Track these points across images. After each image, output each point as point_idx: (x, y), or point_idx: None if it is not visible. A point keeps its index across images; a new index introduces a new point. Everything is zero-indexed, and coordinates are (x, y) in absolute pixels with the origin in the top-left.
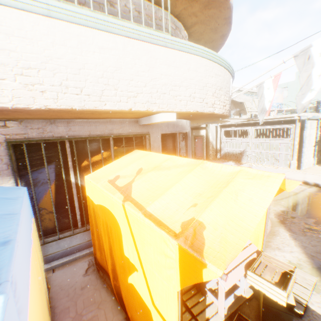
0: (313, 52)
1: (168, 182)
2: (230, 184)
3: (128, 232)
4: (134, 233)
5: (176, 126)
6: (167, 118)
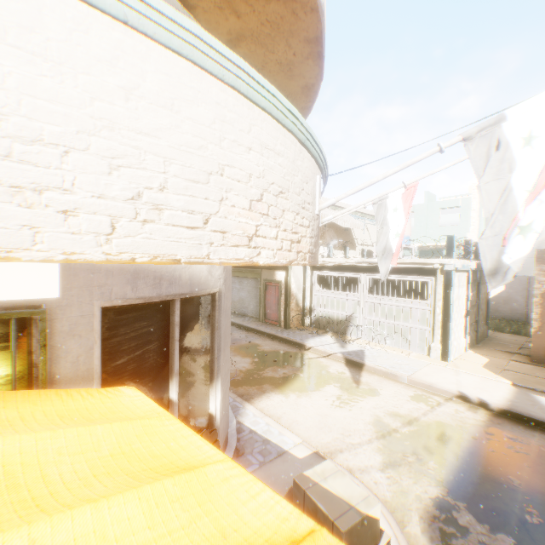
0: (509, 133)
1: None
2: None
3: None
4: None
5: (168, 281)
6: None
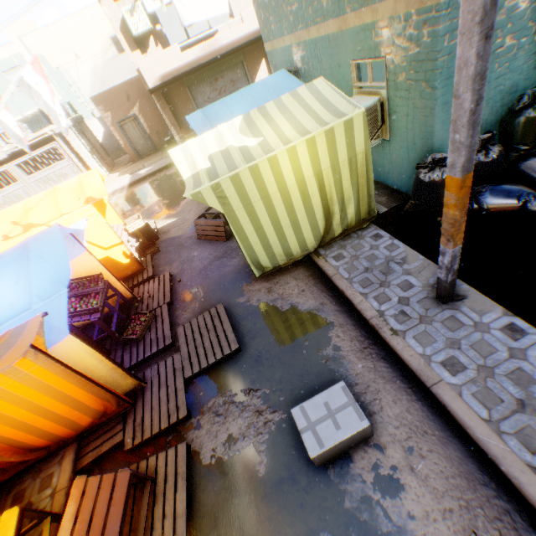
0: (31, 82)
1: (52, 207)
2: (84, 183)
3: None
4: None
5: None
6: None
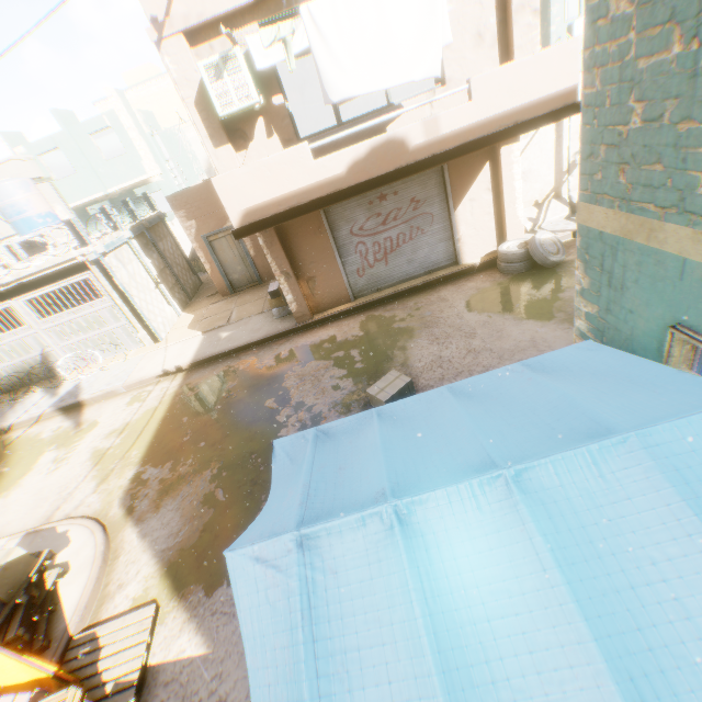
0: None
1: None
2: None
3: None
4: None
5: None
6: None
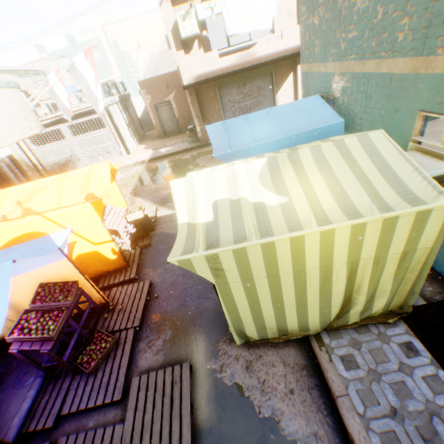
0: (80, 68)
1: (56, 194)
2: (92, 175)
3: (57, 228)
4: (63, 223)
5: None
6: (5, 153)
